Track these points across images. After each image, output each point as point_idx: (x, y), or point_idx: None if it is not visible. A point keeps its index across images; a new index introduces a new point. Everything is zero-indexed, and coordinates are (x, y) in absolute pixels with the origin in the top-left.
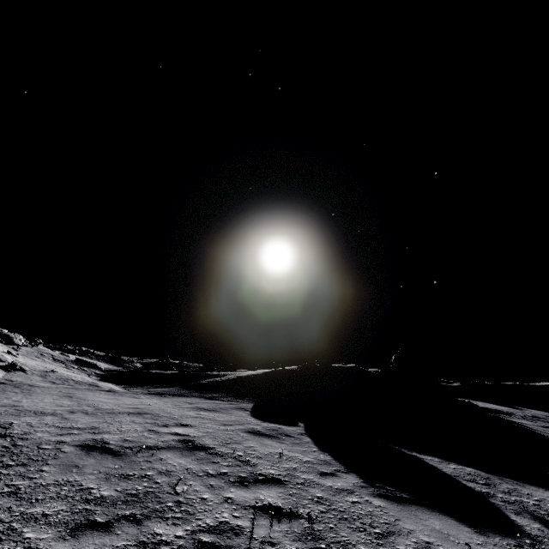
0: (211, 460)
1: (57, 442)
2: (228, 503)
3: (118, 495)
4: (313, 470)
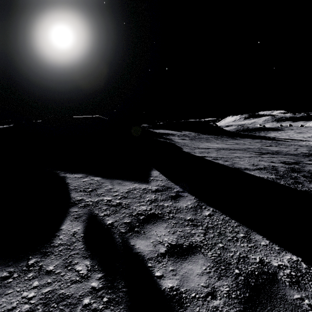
0: None
1: None
2: None
3: None
4: None
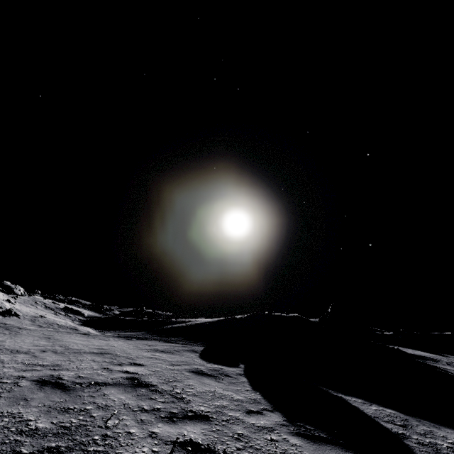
0: (150, 396)
1: (18, 377)
2: (152, 437)
3: (52, 427)
4: (241, 408)
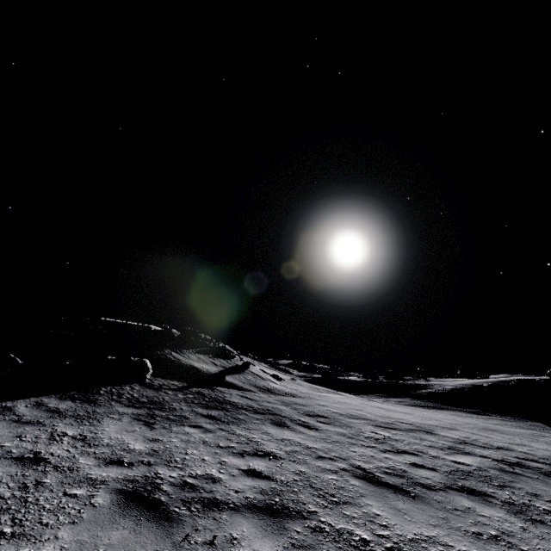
0: None
1: None
2: None
3: None
4: None
